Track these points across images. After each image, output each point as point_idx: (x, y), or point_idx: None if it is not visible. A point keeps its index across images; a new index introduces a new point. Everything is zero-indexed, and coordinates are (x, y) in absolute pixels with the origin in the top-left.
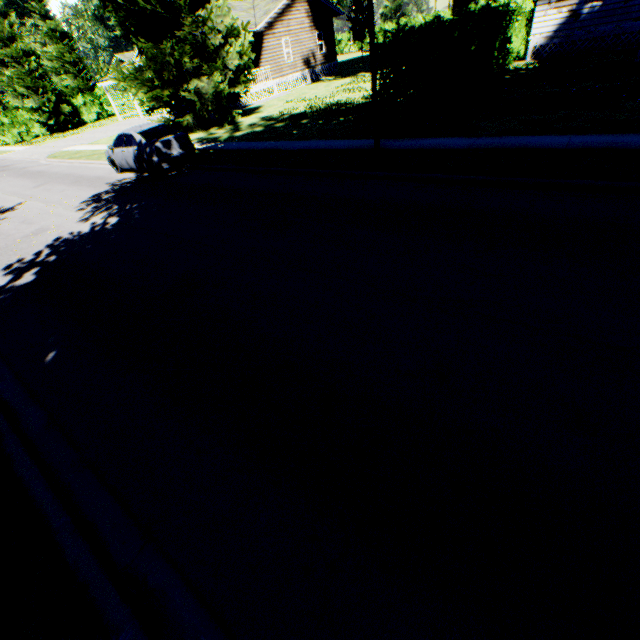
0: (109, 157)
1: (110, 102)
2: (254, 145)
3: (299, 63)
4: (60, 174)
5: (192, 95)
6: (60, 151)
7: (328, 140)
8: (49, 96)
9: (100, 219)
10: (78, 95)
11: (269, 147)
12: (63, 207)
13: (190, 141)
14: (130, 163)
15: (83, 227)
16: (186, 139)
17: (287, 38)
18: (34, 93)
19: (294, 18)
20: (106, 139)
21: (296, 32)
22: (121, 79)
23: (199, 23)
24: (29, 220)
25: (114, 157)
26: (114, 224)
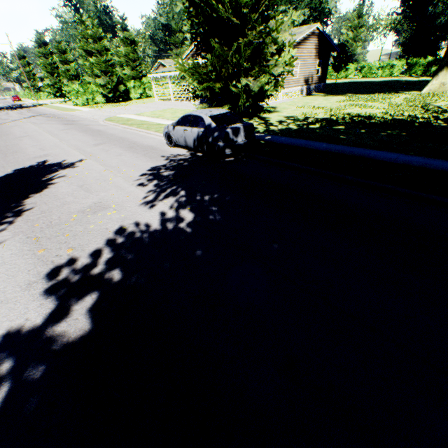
0: (166, 131)
1: (150, 88)
2: (309, 143)
3: (301, 80)
4: (115, 136)
5: (238, 90)
6: (114, 116)
7: (413, 155)
8: (113, 78)
9: (168, 207)
10: (131, 80)
11: (333, 149)
12: (122, 176)
13: (253, 131)
14: (188, 141)
15: (149, 216)
16: (251, 129)
17: (298, 61)
18: (104, 75)
19: (306, 48)
20: (149, 113)
21: (305, 58)
22: (183, 70)
23: (263, 33)
24: (87, 185)
25: (172, 133)
26: (190, 223)
